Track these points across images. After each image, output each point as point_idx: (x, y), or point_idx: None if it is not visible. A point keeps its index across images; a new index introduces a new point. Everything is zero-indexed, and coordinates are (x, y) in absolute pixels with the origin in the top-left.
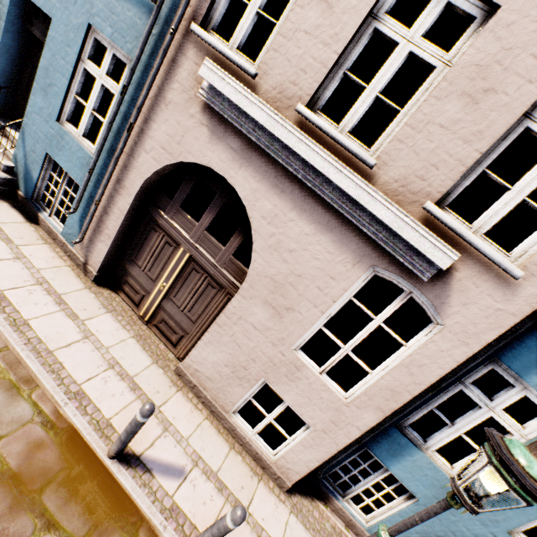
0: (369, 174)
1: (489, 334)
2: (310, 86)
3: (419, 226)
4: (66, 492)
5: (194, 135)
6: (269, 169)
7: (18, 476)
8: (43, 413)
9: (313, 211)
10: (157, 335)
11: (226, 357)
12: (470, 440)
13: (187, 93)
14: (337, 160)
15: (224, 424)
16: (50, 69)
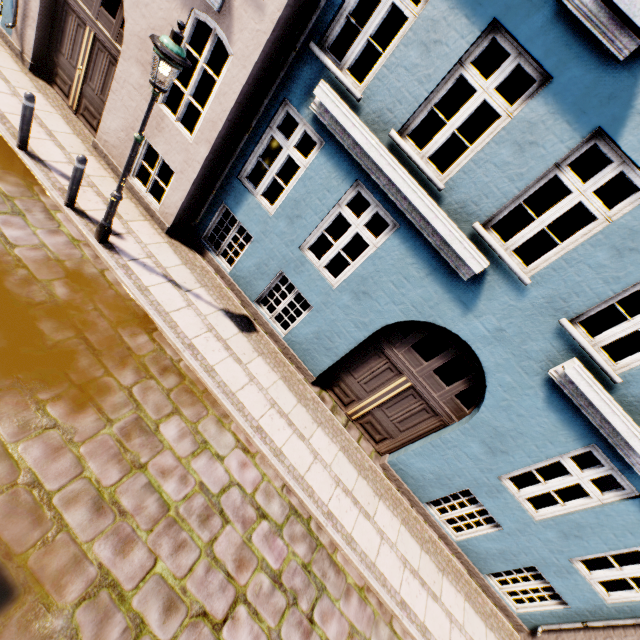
0: None
1: (255, 55)
2: None
3: None
4: None
5: None
6: None
7: None
8: None
9: None
10: (84, 123)
11: (122, 122)
12: (280, 181)
13: None
14: None
15: (126, 186)
16: None
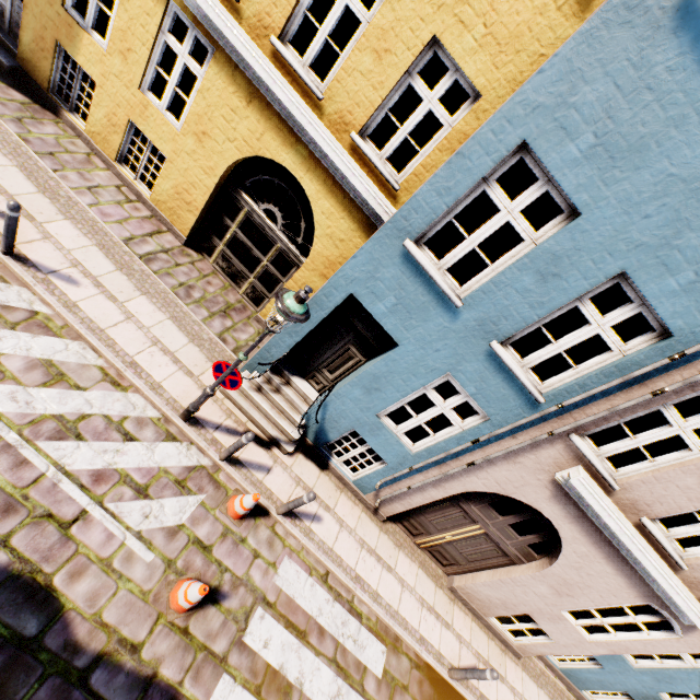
0: (677, 567)
1: None
2: (661, 512)
3: None
4: None
5: (534, 490)
6: (596, 534)
7: None
8: (412, 659)
9: (620, 565)
10: (428, 556)
11: (501, 596)
12: (656, 656)
13: (541, 465)
14: (663, 569)
15: (482, 622)
16: (382, 379)
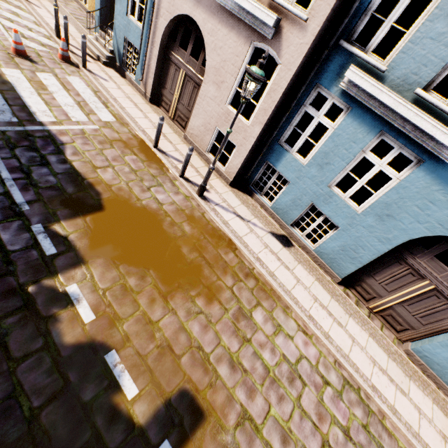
0: None
1: (298, 60)
2: None
3: (261, 6)
4: (140, 151)
5: None
6: (208, 4)
7: (125, 142)
8: (132, 133)
9: (227, 20)
10: (177, 125)
11: (202, 121)
12: (311, 141)
13: None
14: None
15: (204, 158)
16: None
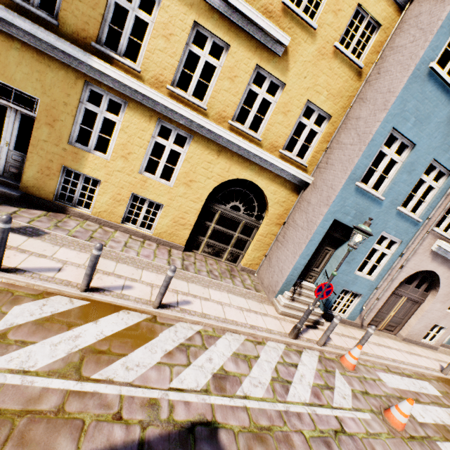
0: None
1: None
2: None
3: None
4: None
5: (425, 261)
6: (449, 264)
7: None
8: (433, 379)
9: None
10: (385, 332)
11: (423, 324)
12: None
13: (425, 249)
14: None
15: (419, 344)
16: (354, 252)
